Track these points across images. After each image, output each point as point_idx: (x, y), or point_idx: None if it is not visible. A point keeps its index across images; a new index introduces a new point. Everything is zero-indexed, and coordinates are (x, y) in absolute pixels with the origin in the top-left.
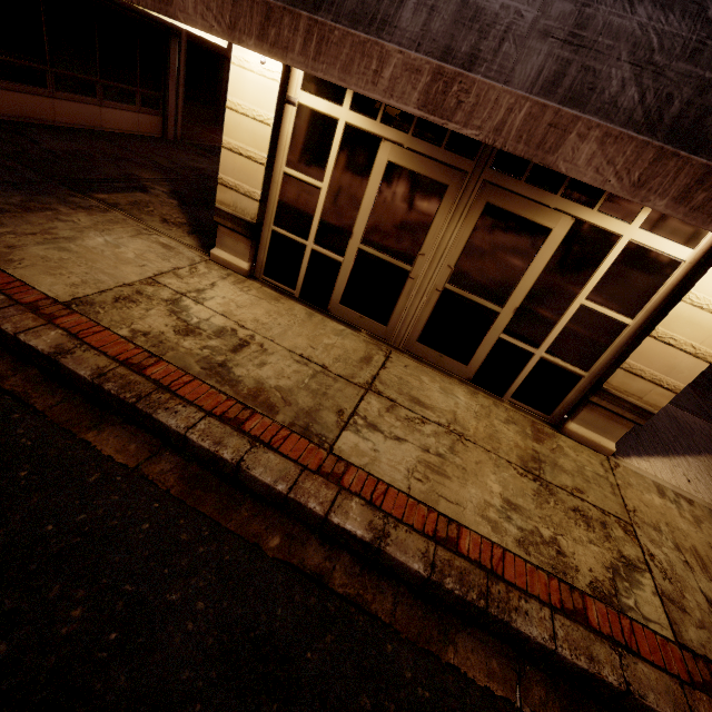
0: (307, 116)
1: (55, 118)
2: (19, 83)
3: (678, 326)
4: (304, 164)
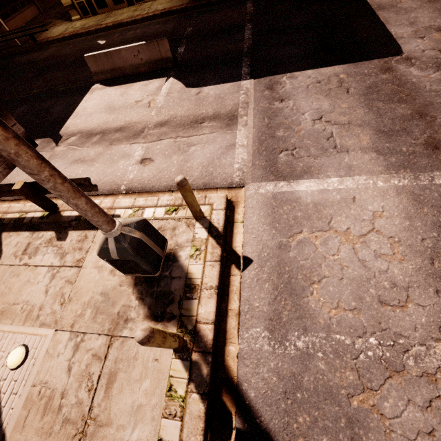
0: None
1: (19, 25)
2: (7, 19)
3: None
4: None
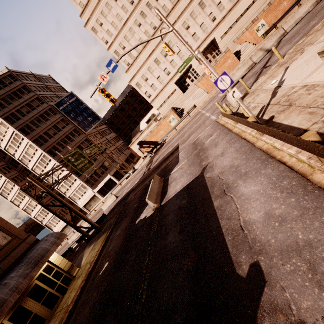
0: None
1: None
2: None
3: (58, 262)
4: None
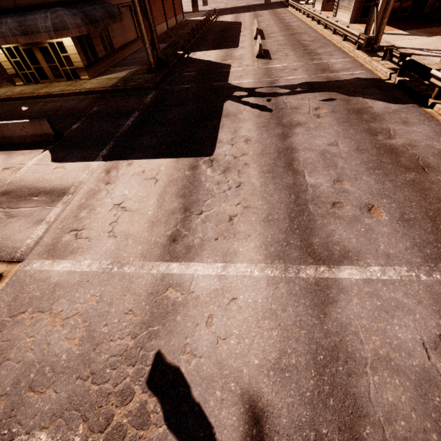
0: (7, 49)
1: None
2: None
3: (70, 51)
4: (14, 57)
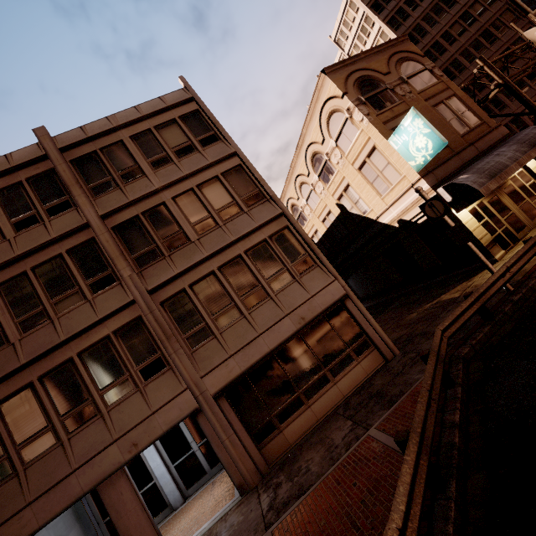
0: (470, 212)
1: None
2: None
3: None
4: (480, 219)
